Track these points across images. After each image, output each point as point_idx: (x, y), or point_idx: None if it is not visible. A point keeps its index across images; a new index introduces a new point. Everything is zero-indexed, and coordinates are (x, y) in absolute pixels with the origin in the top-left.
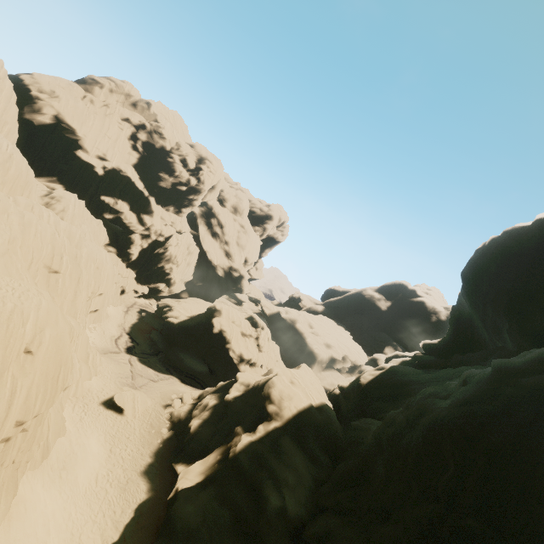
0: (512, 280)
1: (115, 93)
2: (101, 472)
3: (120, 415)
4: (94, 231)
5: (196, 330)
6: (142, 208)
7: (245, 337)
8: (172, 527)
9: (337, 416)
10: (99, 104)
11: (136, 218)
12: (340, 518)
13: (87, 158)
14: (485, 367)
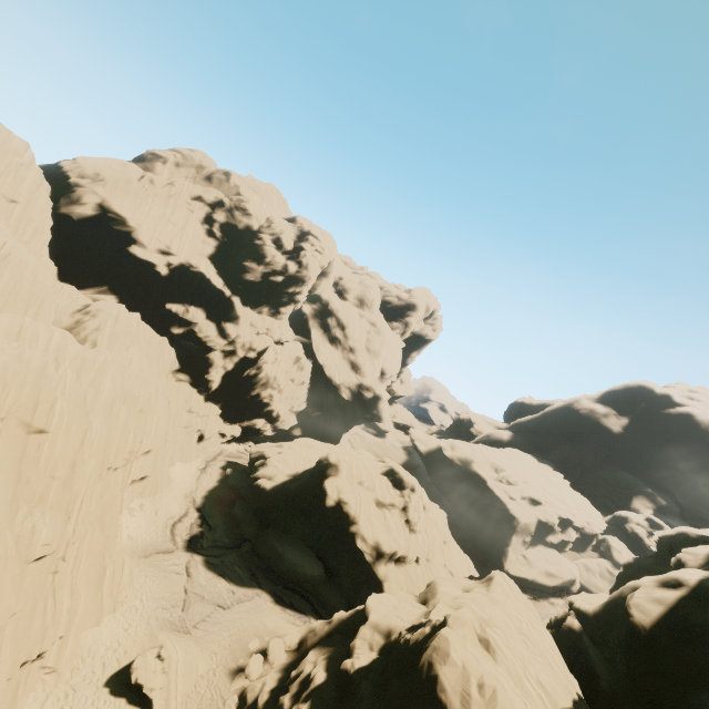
0: None
1: (182, 168)
2: None
3: (137, 708)
4: (152, 354)
5: (301, 499)
6: (223, 314)
7: (382, 508)
8: None
9: (587, 691)
10: (160, 183)
11: (215, 329)
12: None
13: (144, 255)
14: None
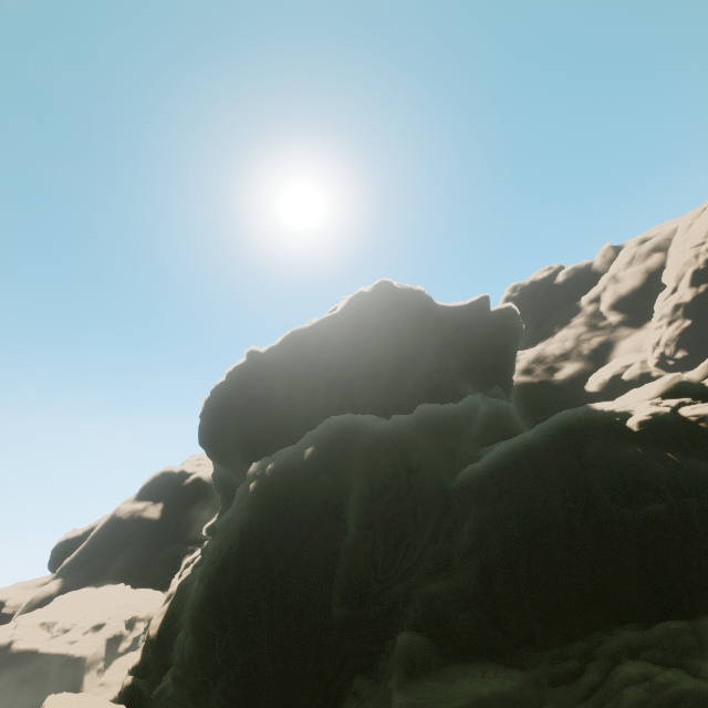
0: (234, 430)
1: None
2: None
3: None
4: None
5: None
6: None
7: None
8: None
9: None
10: None
11: None
12: None
13: None
14: None
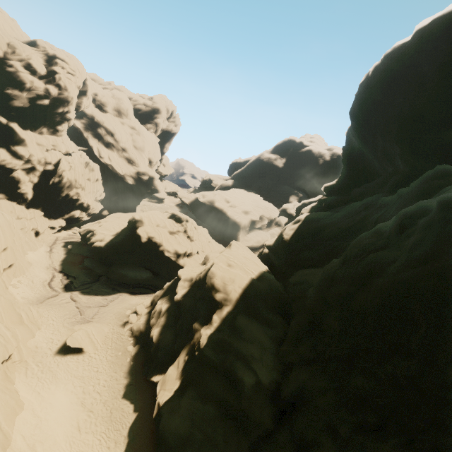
0: (399, 104)
1: None
2: (81, 418)
3: (80, 354)
4: None
5: (126, 244)
6: (8, 140)
7: (173, 234)
8: (165, 444)
9: (272, 271)
10: None
11: (7, 153)
12: (307, 370)
13: None
14: (385, 193)
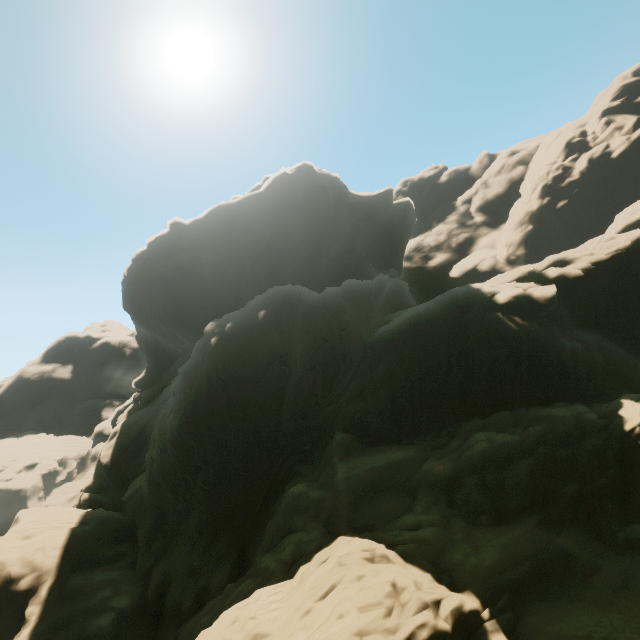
0: (162, 297)
1: None
2: None
3: None
4: None
5: None
6: None
7: None
8: None
9: None
10: None
11: None
12: (166, 556)
13: None
14: None
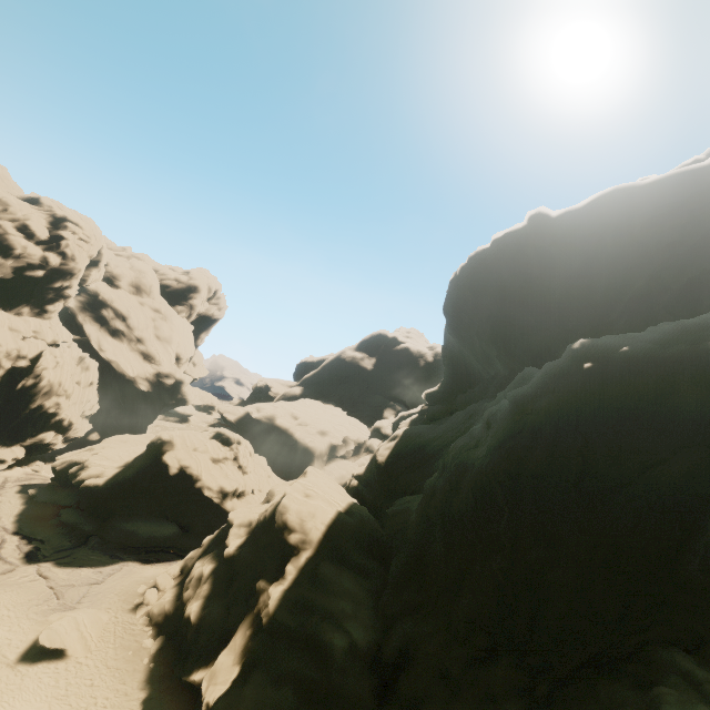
0: (489, 306)
1: None
2: None
3: (61, 661)
4: None
5: (140, 481)
6: None
7: (218, 463)
8: None
9: None
10: None
11: None
12: (414, 618)
13: None
14: (489, 399)
